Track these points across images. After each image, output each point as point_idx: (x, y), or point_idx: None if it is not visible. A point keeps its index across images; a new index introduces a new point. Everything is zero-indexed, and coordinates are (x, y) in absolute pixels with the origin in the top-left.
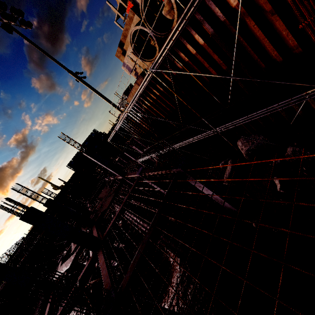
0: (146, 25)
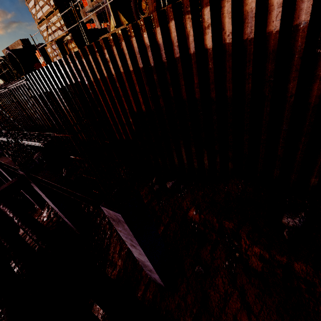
0: (2, 68)
